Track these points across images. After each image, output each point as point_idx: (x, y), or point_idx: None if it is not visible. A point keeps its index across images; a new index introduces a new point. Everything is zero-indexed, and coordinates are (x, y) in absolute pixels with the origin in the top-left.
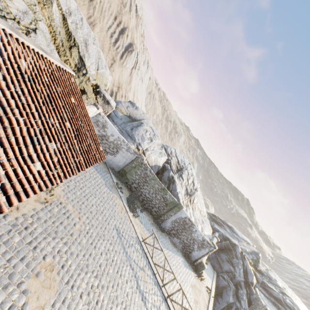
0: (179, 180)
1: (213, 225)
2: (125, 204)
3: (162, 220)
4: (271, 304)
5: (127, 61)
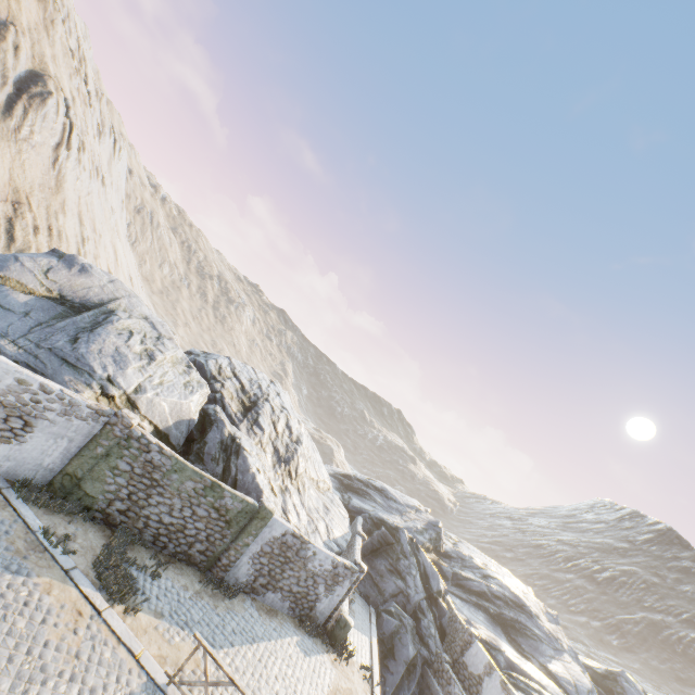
0: (255, 436)
1: (350, 501)
2: (90, 589)
3: (225, 566)
4: (473, 611)
5: (32, 125)
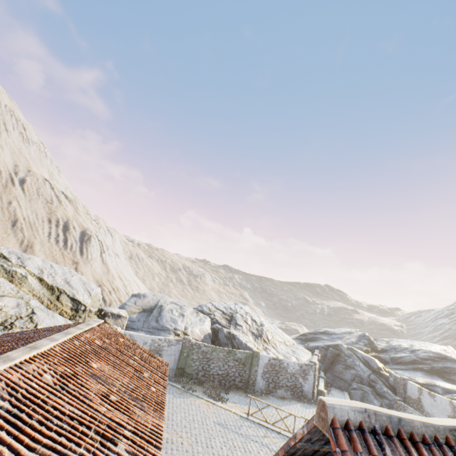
0: (239, 330)
1: (308, 345)
2: (207, 399)
3: (252, 383)
4: (413, 373)
5: (90, 252)
